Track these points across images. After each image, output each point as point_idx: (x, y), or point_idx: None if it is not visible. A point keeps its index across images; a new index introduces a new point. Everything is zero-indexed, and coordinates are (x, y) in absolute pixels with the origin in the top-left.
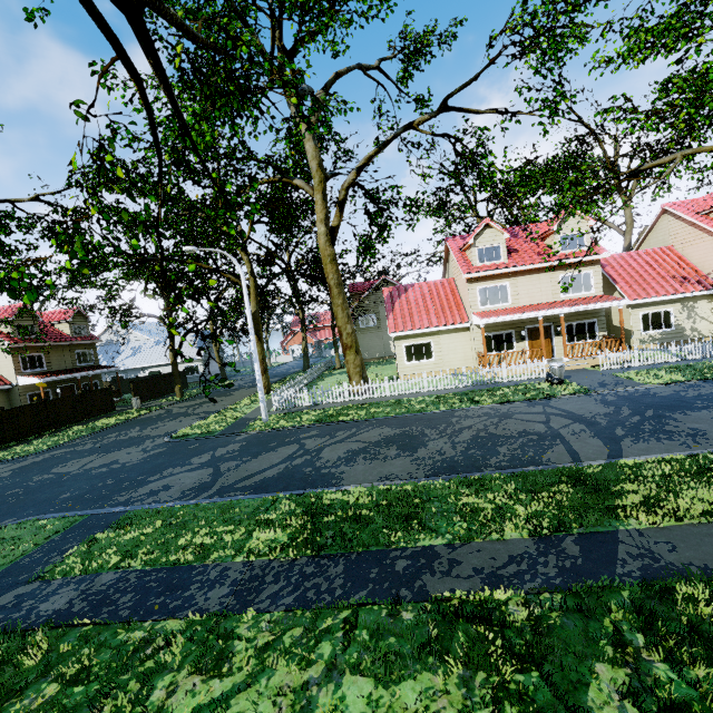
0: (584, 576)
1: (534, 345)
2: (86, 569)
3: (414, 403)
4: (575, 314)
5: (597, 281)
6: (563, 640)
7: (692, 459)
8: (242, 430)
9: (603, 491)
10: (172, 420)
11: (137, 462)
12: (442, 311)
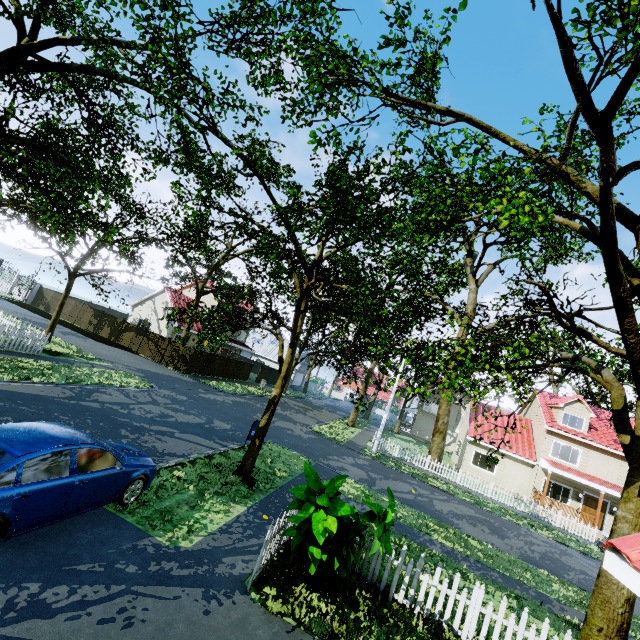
0: None
1: (586, 510)
2: (353, 497)
3: (484, 502)
4: None
5: None
6: None
7: None
8: (359, 451)
9: None
10: (297, 413)
11: (308, 439)
12: (515, 441)
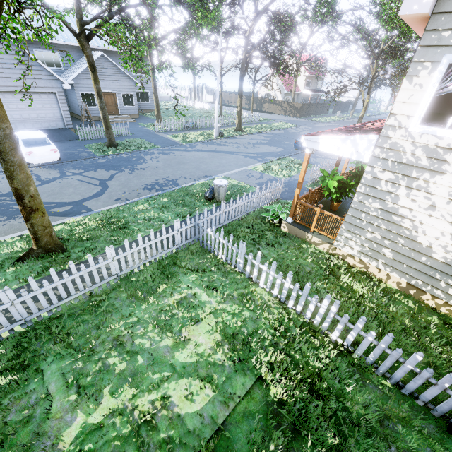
0: None
1: None
2: None
3: None
4: None
5: None
6: None
7: None
8: None
9: None
10: None
11: None
12: None
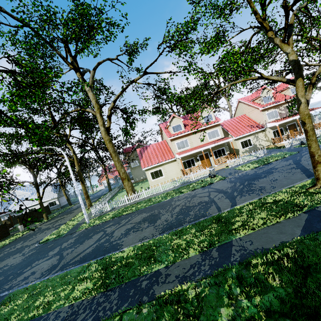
0: (219, 266)
1: (203, 162)
2: None
3: (156, 198)
4: (216, 146)
5: (221, 132)
6: (209, 301)
7: (259, 200)
8: (76, 230)
9: (227, 223)
10: (40, 233)
11: (18, 262)
12: (163, 154)
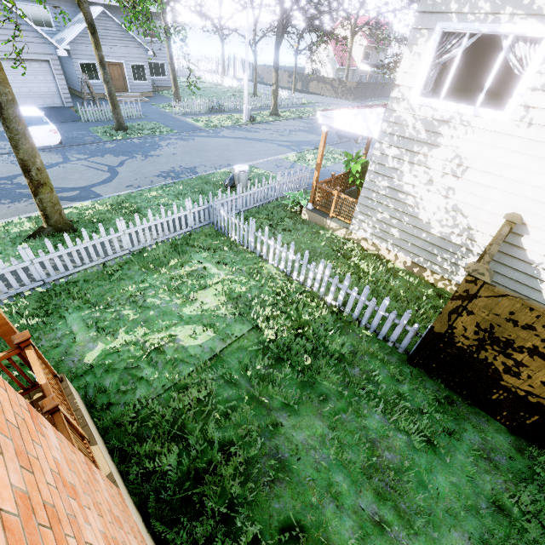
0: None
1: None
2: None
3: None
4: None
5: None
6: None
7: None
8: None
9: None
10: None
11: None
12: None
